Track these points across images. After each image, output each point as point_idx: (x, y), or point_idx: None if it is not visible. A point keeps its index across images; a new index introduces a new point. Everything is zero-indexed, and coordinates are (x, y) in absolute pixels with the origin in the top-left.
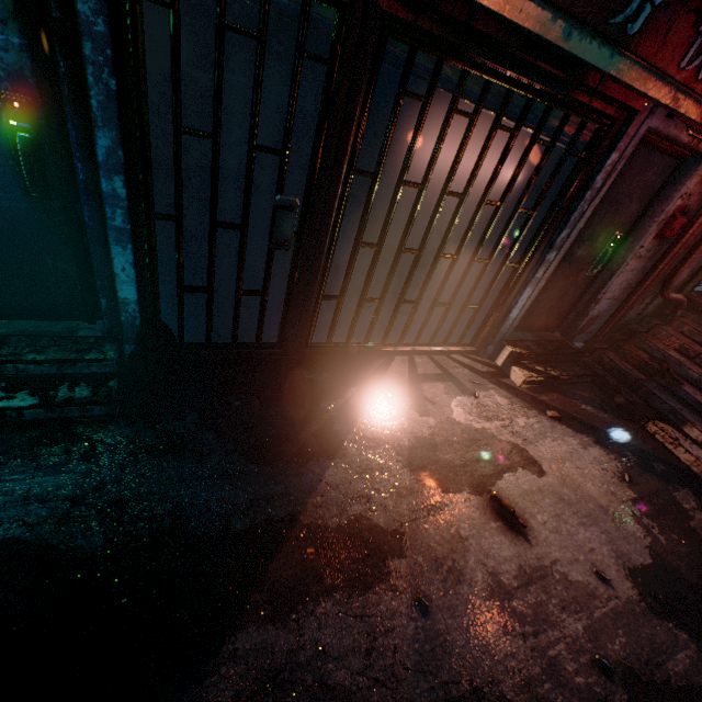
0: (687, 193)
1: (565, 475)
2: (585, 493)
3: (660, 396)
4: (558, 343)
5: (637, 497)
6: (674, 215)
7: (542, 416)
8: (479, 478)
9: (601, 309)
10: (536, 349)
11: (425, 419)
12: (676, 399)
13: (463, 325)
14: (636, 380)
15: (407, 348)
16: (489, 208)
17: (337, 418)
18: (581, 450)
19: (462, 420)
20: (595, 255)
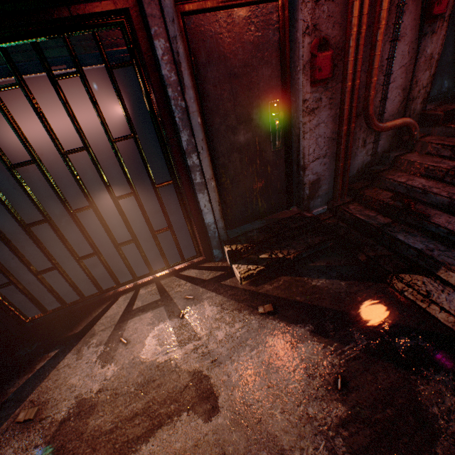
0: (309, 26)
1: (246, 405)
2: (264, 431)
3: (405, 240)
4: (290, 219)
5: (350, 415)
6: (312, 54)
7: (253, 315)
8: (121, 447)
9: (317, 171)
10: (258, 237)
11: (104, 370)
12: (428, 236)
13: (190, 239)
14: (376, 228)
15: (129, 285)
16: (129, 145)
17: (9, 401)
18: (287, 352)
19: (148, 356)
20: (264, 131)
